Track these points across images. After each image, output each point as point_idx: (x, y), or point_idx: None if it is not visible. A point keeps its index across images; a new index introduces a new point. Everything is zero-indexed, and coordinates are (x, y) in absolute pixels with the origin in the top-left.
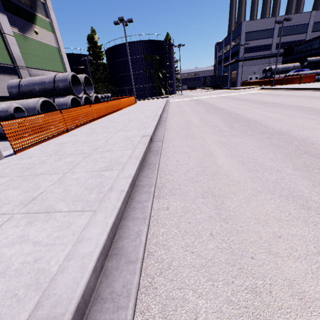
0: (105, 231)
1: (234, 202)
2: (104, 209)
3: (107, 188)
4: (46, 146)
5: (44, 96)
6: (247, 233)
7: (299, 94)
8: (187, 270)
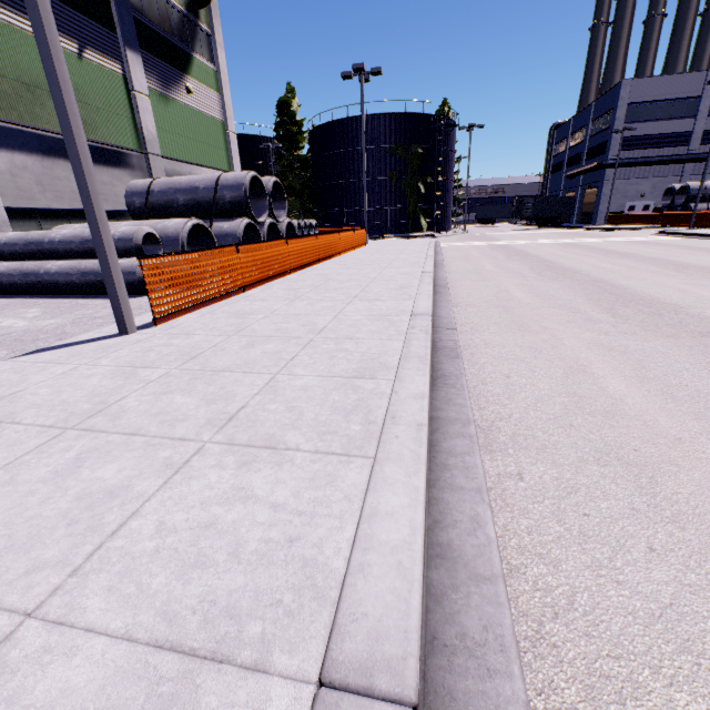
0: (419, 503)
1: (684, 485)
2: (396, 457)
3: (380, 414)
4: (211, 315)
5: (191, 215)
6: None
7: None
8: (619, 620)
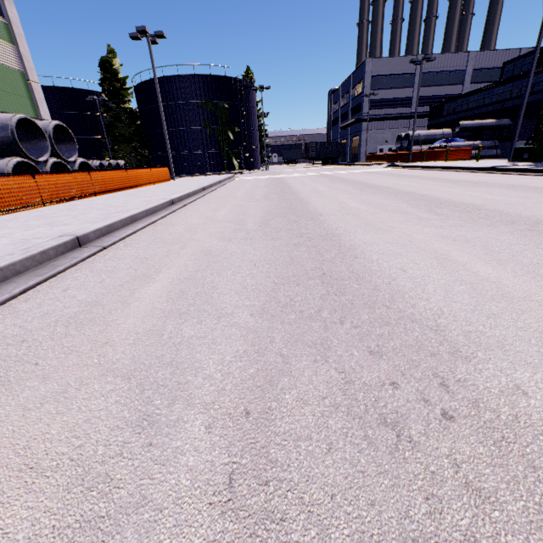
0: None
1: (5, 406)
2: None
3: None
4: None
5: None
6: None
7: (433, 175)
8: None
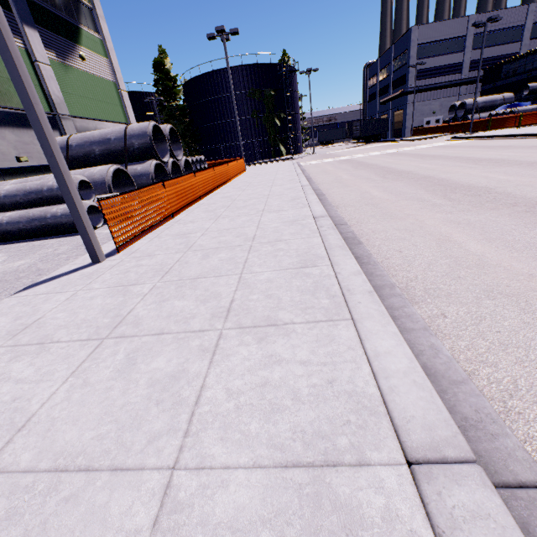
0: (403, 342)
1: None
2: (368, 316)
3: (336, 290)
4: (158, 239)
5: (107, 162)
6: None
7: (528, 143)
8: None
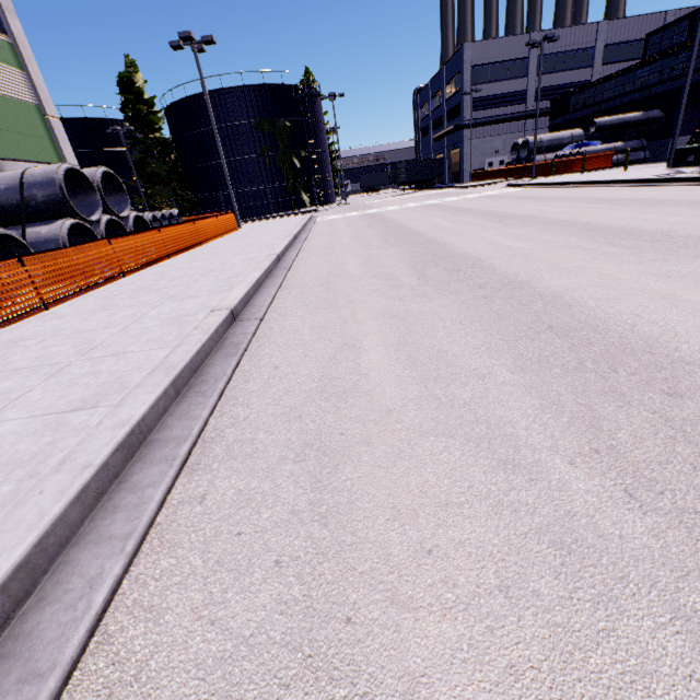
0: None
1: (360, 467)
2: (11, 526)
3: (55, 460)
4: None
5: None
6: (361, 550)
7: (578, 194)
8: (179, 680)
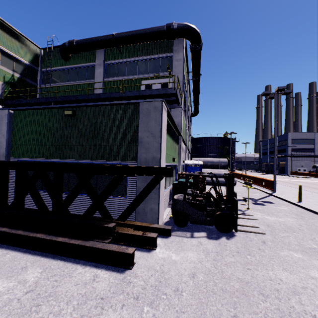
0: None
1: None
2: None
3: None
4: (277, 191)
5: (210, 167)
6: None
7: None
8: None
